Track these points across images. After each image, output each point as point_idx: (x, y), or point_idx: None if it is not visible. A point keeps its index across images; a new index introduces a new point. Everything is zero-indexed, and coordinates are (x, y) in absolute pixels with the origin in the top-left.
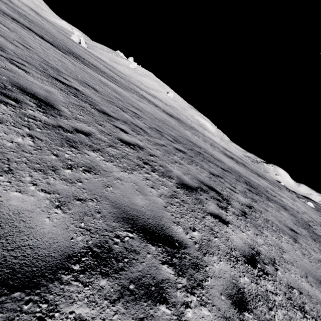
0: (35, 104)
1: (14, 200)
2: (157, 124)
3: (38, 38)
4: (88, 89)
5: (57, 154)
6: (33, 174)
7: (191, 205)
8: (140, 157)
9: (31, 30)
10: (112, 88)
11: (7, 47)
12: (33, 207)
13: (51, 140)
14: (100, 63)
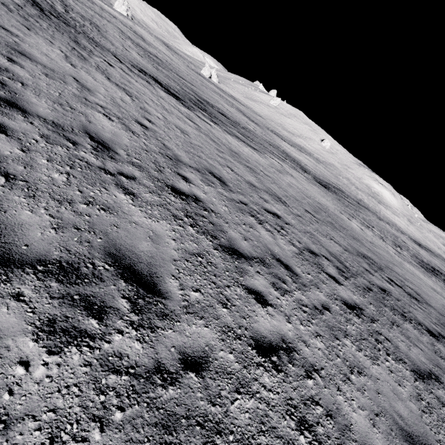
0: (130, 300)
1: None
2: (309, 229)
3: (163, 95)
4: (212, 186)
5: None
6: None
7: None
8: (290, 402)
9: (157, 81)
10: (245, 160)
11: (121, 144)
12: None
13: None
14: (231, 106)
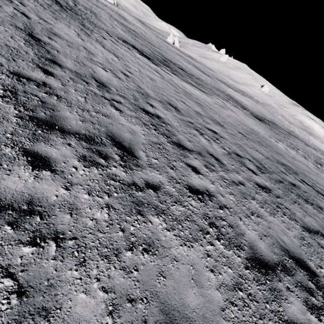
0: (120, 156)
1: (79, 306)
2: (239, 142)
3: (138, 56)
4: (169, 111)
5: (124, 228)
6: (99, 263)
7: (261, 305)
8: (206, 214)
9: (135, 48)
10: (195, 98)
11: (112, 85)
12: (91, 315)
13: (123, 208)
14: (188, 63)
